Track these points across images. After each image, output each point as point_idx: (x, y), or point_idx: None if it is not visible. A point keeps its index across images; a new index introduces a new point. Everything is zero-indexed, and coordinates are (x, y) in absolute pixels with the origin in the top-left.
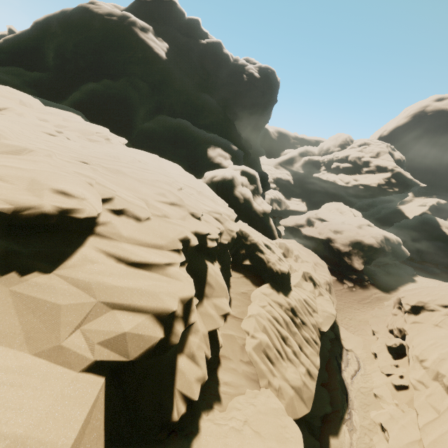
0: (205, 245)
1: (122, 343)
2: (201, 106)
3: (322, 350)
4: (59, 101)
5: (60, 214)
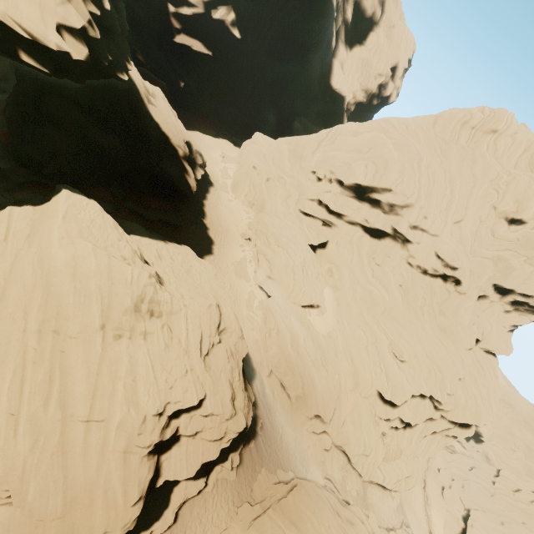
0: None
1: None
2: None
3: None
4: None
5: None
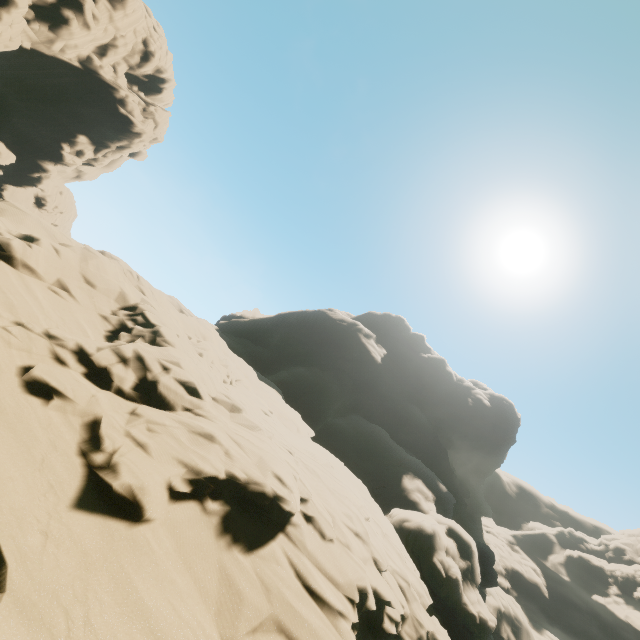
0: (380, 621)
1: None
2: (407, 418)
3: None
4: (265, 373)
5: (273, 498)
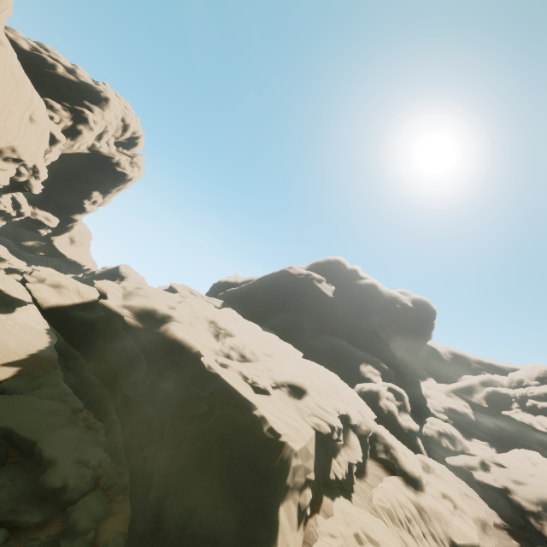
0: (350, 420)
1: (319, 425)
2: (357, 328)
3: None
4: (260, 323)
5: (301, 383)
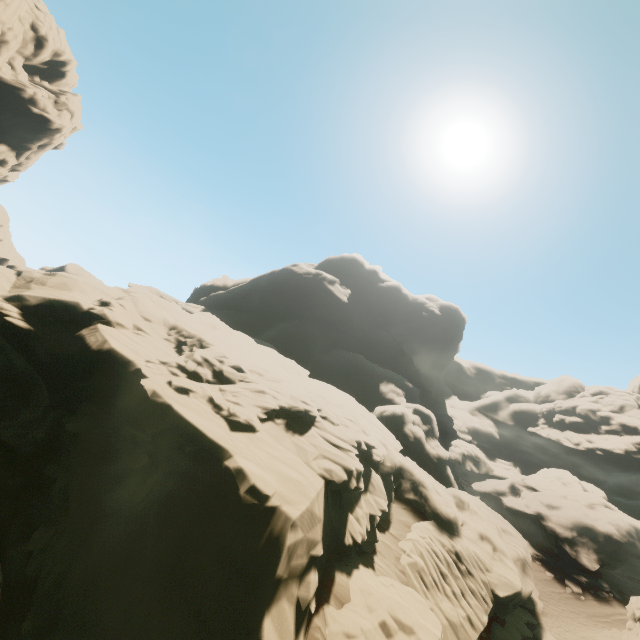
0: (371, 456)
1: (331, 471)
2: (377, 341)
3: (504, 634)
4: (255, 335)
5: (305, 412)
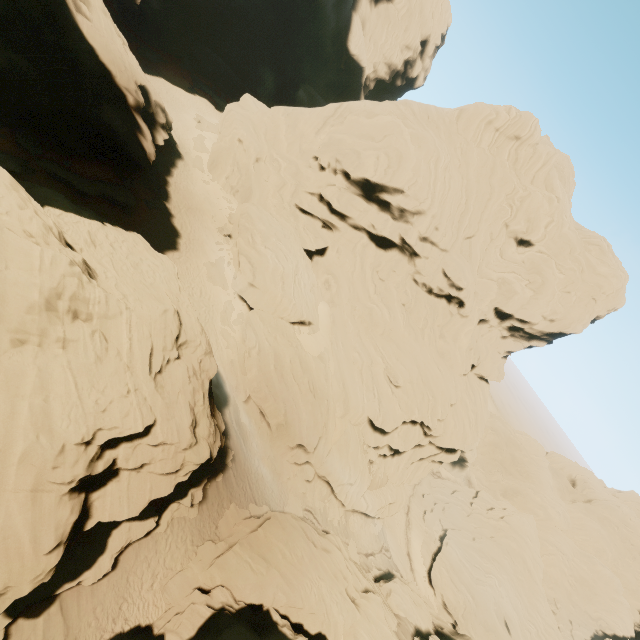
0: None
1: None
2: None
3: None
4: None
5: None
